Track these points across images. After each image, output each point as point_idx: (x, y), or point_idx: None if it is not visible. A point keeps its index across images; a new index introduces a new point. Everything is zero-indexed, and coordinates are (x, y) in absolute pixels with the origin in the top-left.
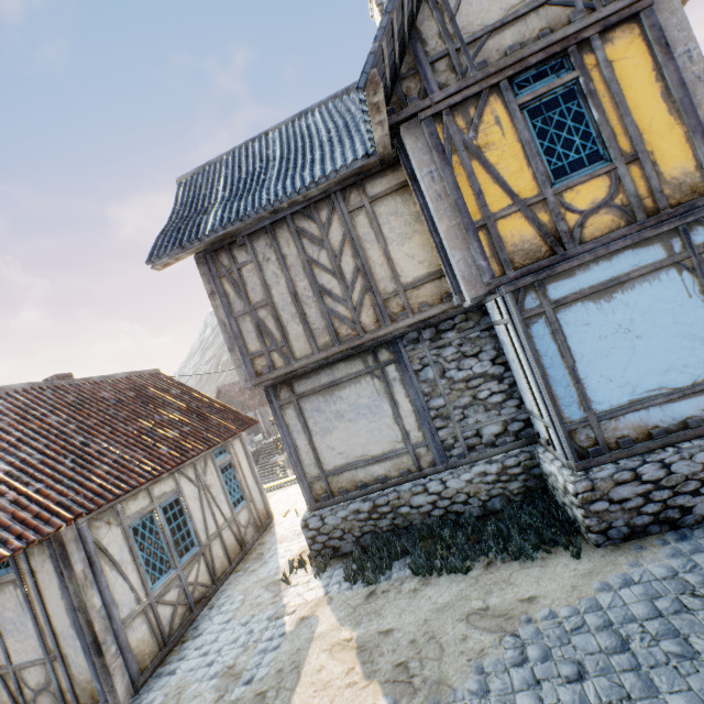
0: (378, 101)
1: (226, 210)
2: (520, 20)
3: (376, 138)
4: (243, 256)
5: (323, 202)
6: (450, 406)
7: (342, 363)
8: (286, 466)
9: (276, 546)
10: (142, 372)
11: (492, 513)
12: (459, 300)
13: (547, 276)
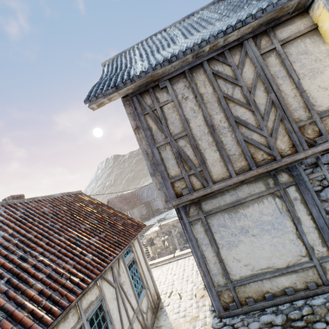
0: None
1: (149, 61)
2: None
3: None
4: (164, 97)
5: (236, 49)
6: None
7: (245, 185)
8: (147, 245)
9: None
10: (71, 192)
11: None
12: None
13: None
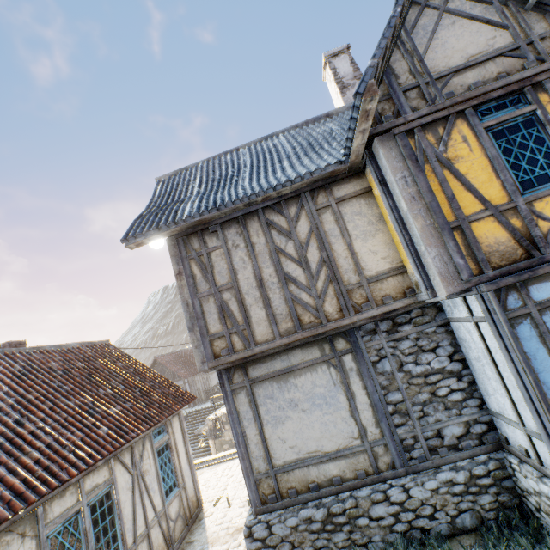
0: (370, 109)
1: (202, 201)
2: (480, 65)
3: (354, 145)
4: (213, 242)
5: (293, 200)
6: (409, 401)
7: (298, 349)
8: (208, 437)
9: (207, 549)
10: (93, 342)
11: (462, 532)
12: (430, 295)
13: (529, 277)
